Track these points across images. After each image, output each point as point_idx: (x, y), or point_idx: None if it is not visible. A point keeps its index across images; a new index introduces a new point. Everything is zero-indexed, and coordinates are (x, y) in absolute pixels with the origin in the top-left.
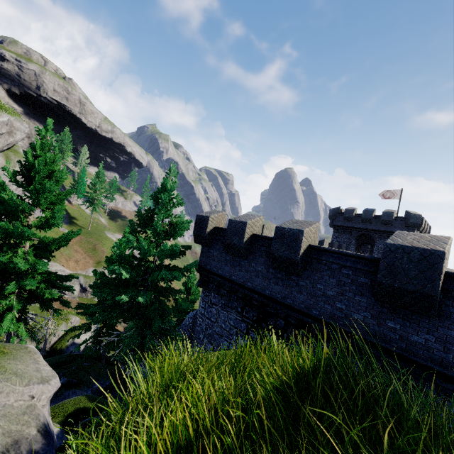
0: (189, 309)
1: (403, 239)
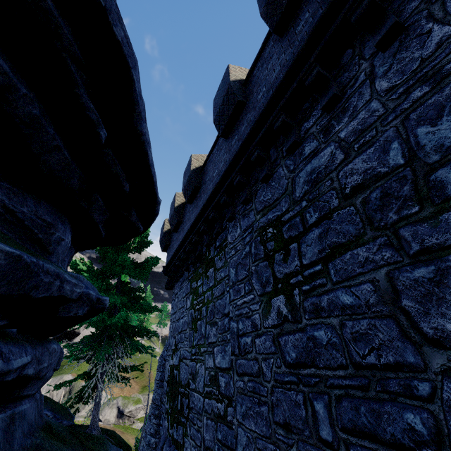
0: None
1: None
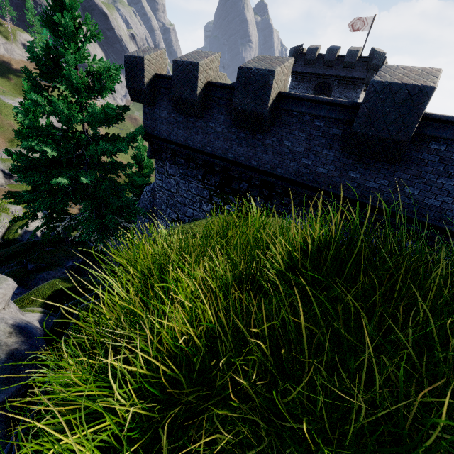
0: (143, 183)
1: (391, 75)
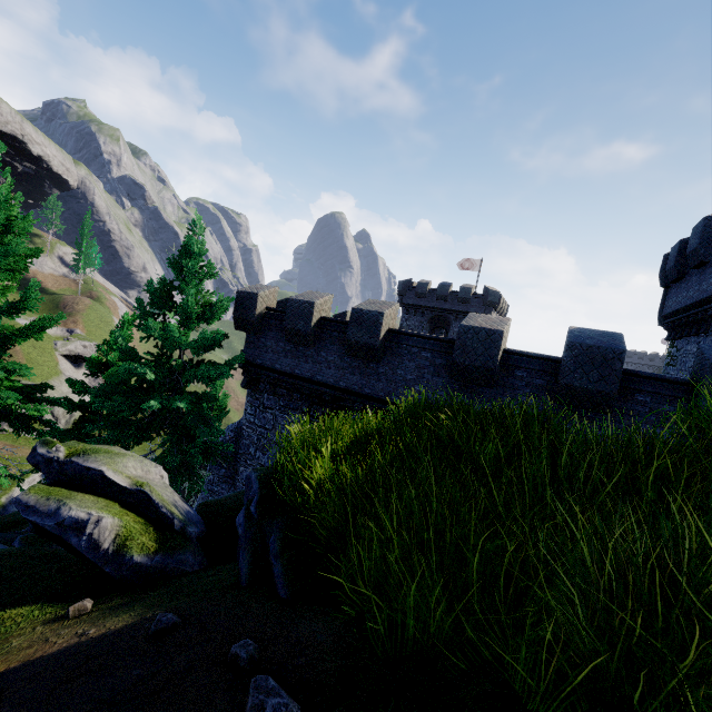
0: None
1: (474, 321)
